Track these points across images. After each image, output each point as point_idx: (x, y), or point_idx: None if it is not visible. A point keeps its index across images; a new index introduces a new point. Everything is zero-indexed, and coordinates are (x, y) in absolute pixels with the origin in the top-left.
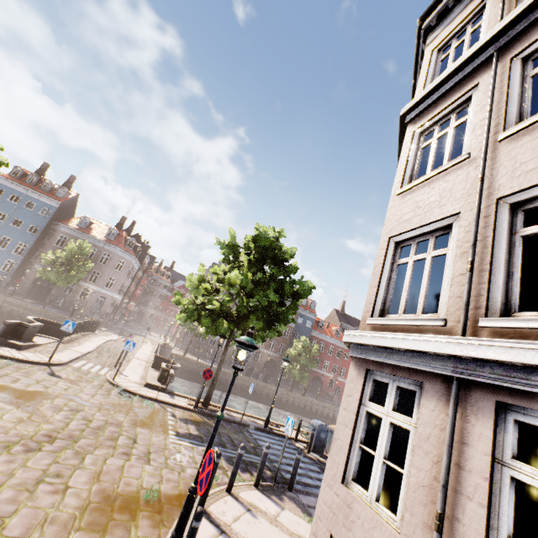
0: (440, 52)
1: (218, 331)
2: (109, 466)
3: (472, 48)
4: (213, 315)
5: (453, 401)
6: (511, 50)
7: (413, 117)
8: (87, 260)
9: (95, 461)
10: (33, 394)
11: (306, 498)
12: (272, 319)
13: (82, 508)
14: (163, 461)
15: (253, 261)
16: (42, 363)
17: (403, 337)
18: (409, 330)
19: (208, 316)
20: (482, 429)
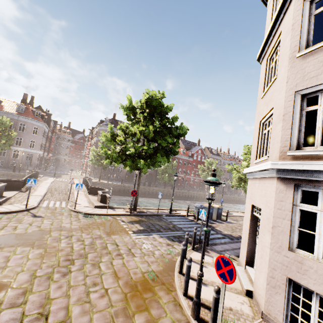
0: None
1: (137, 167)
2: (116, 266)
3: None
4: (131, 157)
5: None
6: None
7: None
8: (8, 130)
9: (107, 266)
10: (34, 234)
11: (216, 247)
12: (168, 153)
13: (125, 300)
14: (140, 252)
15: (148, 117)
16: (22, 210)
17: None
18: None
19: (127, 158)
20: None
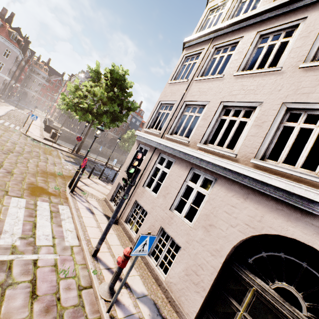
0: (210, 12)
1: (86, 119)
2: (40, 164)
3: (209, 29)
4: (84, 111)
5: (153, 152)
6: (215, 41)
7: (187, 46)
8: None
9: (34, 162)
10: None
11: None
12: (115, 118)
13: (37, 172)
14: (62, 167)
15: (108, 85)
16: None
17: (149, 136)
18: (152, 134)
19: (81, 110)
20: (155, 158)
